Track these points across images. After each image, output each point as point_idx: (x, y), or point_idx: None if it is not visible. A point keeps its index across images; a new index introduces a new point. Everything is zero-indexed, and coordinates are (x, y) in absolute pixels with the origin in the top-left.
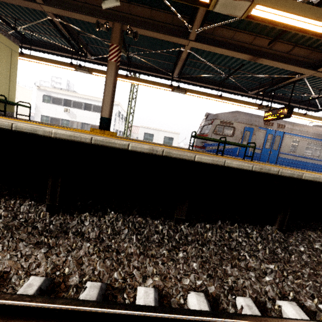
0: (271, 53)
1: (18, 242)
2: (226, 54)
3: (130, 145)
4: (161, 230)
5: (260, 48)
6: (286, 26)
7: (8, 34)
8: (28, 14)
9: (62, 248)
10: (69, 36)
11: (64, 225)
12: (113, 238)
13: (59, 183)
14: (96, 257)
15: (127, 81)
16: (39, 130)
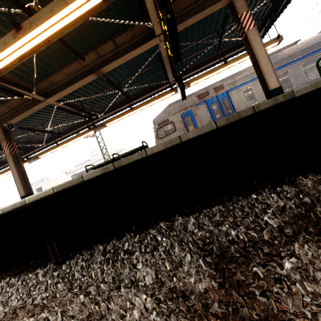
0: (109, 57)
1: None
2: (77, 87)
3: None
4: None
5: (95, 62)
6: (8, 68)
7: None
8: None
9: None
10: None
11: None
12: None
13: None
14: None
15: (62, 147)
16: None
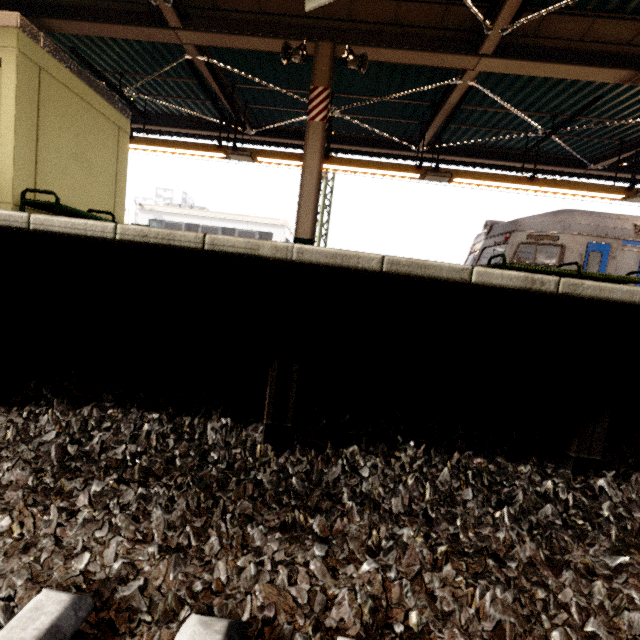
0: None
1: (243, 525)
2: (564, 75)
3: (474, 270)
4: (553, 492)
5: None
6: None
7: (114, 100)
8: (145, 61)
9: (353, 544)
10: (217, 92)
11: (315, 477)
12: (450, 513)
13: (295, 374)
14: (458, 574)
15: (325, 168)
16: (263, 246)
